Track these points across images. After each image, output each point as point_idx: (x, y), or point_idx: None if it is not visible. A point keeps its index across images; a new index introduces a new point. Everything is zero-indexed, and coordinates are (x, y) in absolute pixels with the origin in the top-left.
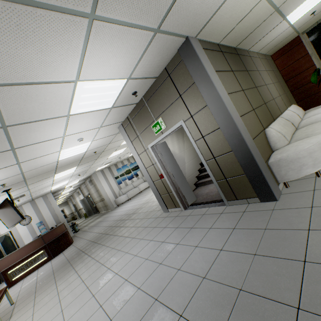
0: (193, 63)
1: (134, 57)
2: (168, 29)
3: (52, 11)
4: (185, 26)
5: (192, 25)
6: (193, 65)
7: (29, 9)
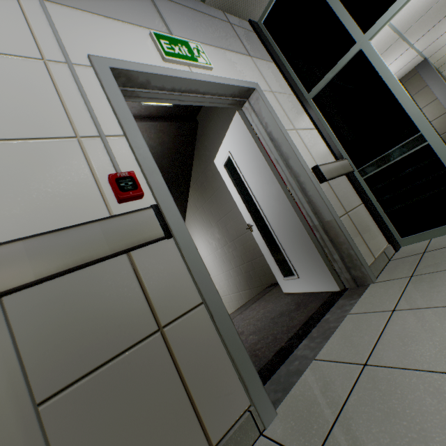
0: (427, 74)
1: (397, 70)
2: (423, 53)
3: (406, 44)
4: (429, 52)
5: (433, 51)
6: (428, 74)
7: (403, 43)
